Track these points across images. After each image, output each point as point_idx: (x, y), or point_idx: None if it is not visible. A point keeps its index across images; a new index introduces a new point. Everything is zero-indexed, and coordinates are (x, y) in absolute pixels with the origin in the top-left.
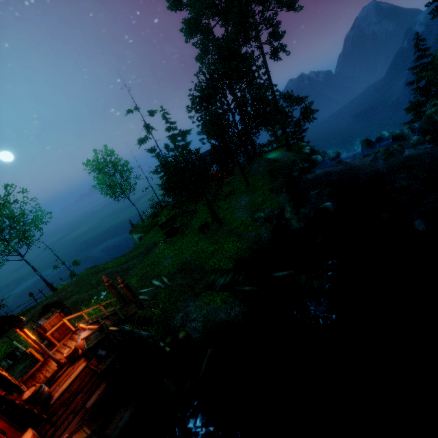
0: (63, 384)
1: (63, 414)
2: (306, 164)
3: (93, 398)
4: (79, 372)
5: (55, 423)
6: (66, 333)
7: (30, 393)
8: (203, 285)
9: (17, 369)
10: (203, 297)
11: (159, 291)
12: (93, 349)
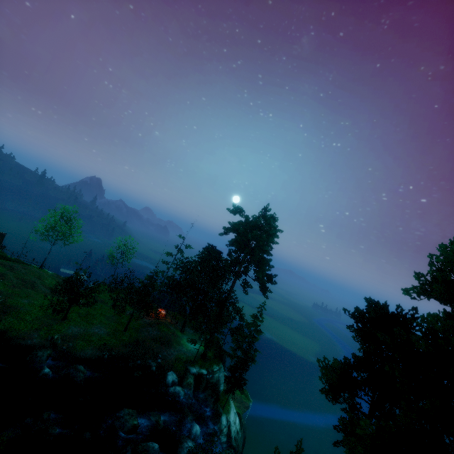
0: None
1: None
2: (154, 367)
3: None
4: None
5: None
6: None
7: None
8: None
9: None
10: None
11: None
12: None
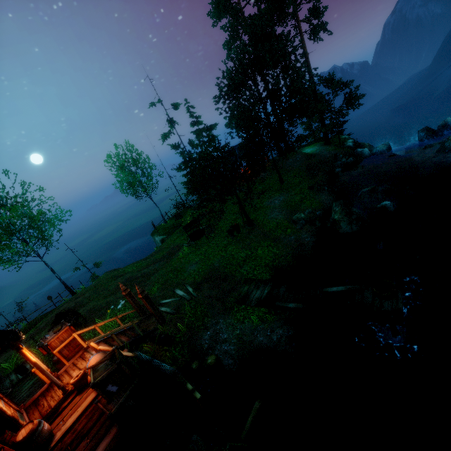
0: (68, 419)
1: None
2: (351, 158)
3: (100, 448)
4: (86, 405)
5: None
6: (77, 350)
7: (25, 433)
8: (235, 297)
9: (25, 386)
10: (235, 313)
11: (183, 302)
12: (101, 384)
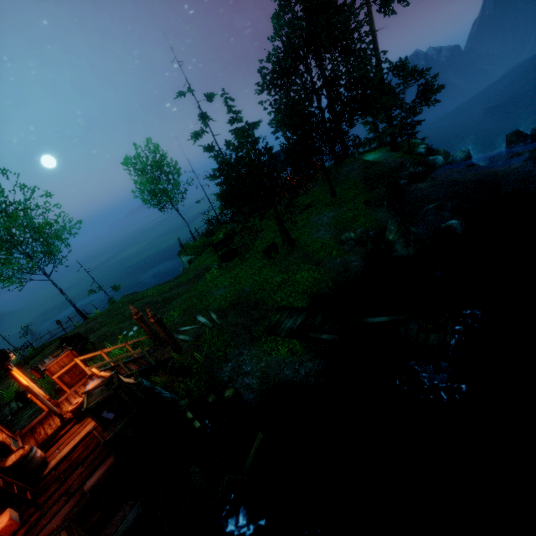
0: (64, 448)
1: (55, 493)
2: (420, 168)
3: (94, 477)
4: (84, 434)
5: (42, 506)
6: (80, 377)
7: (15, 459)
8: (264, 326)
9: (25, 414)
10: (263, 343)
11: (204, 330)
12: (95, 410)
